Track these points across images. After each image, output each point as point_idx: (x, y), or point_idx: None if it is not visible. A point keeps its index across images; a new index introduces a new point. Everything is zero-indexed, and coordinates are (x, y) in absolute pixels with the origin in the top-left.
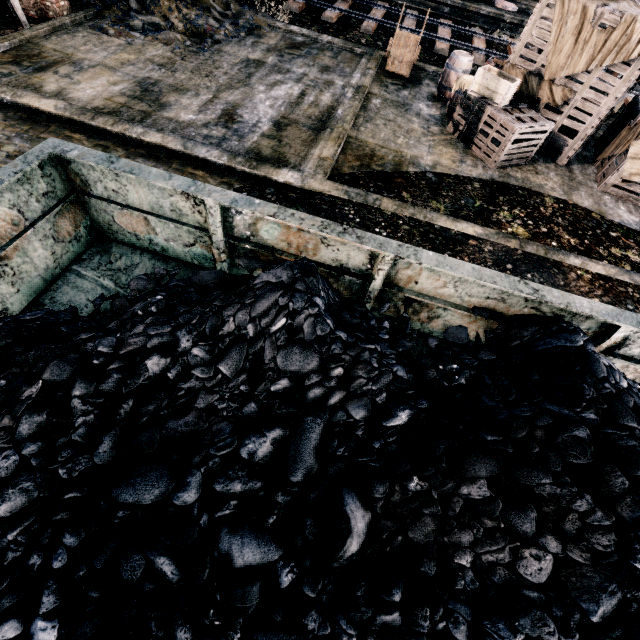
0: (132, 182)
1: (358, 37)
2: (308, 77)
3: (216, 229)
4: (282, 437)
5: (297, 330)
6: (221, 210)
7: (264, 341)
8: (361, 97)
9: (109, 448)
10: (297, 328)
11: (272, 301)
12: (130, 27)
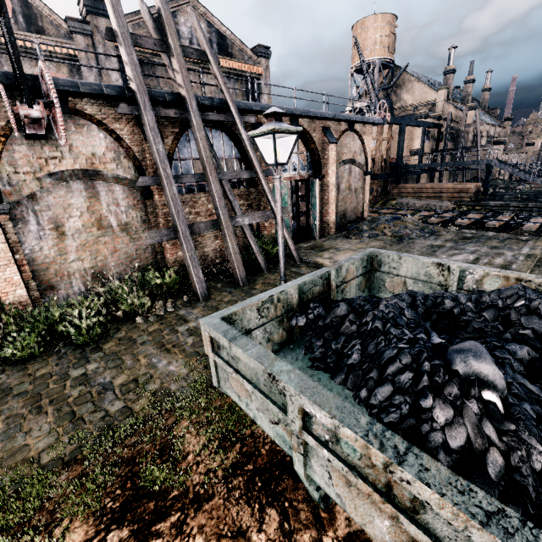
0: (407, 262)
1: (520, 232)
2: (480, 251)
3: (453, 282)
4: (533, 355)
5: (533, 310)
6: (459, 272)
7: (509, 310)
8: (533, 259)
9: (429, 326)
10: (533, 309)
11: (513, 291)
12: (362, 236)
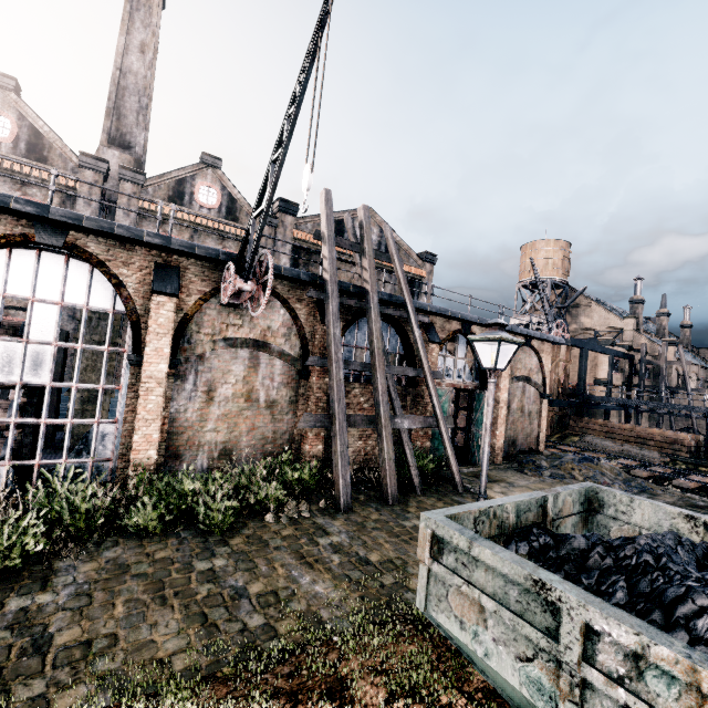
0: (641, 507)
1: None
2: None
3: None
4: None
5: None
6: None
7: None
8: None
9: None
10: None
11: None
12: (542, 473)
